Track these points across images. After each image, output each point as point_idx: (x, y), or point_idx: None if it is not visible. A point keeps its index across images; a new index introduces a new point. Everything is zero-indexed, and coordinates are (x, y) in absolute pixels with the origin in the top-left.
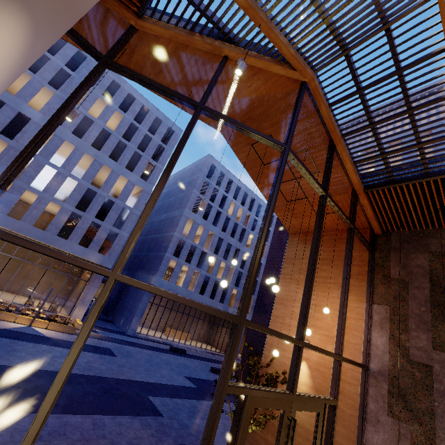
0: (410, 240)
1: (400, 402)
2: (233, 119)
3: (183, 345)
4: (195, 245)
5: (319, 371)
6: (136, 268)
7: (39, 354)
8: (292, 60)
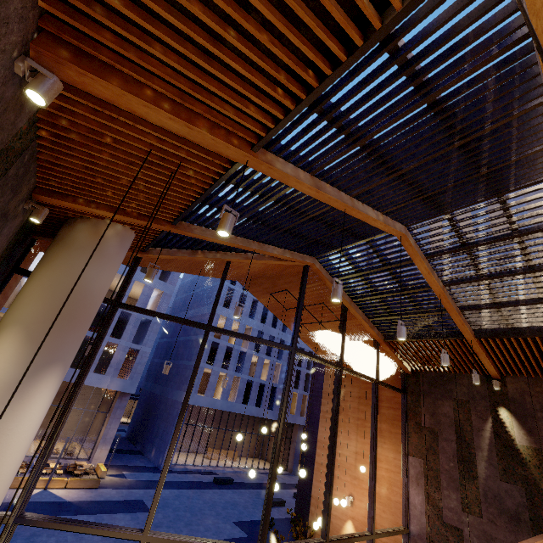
0: (436, 384)
1: None
2: (248, 275)
3: (229, 469)
4: (230, 345)
5: None
6: (164, 381)
7: (63, 532)
8: (290, 259)
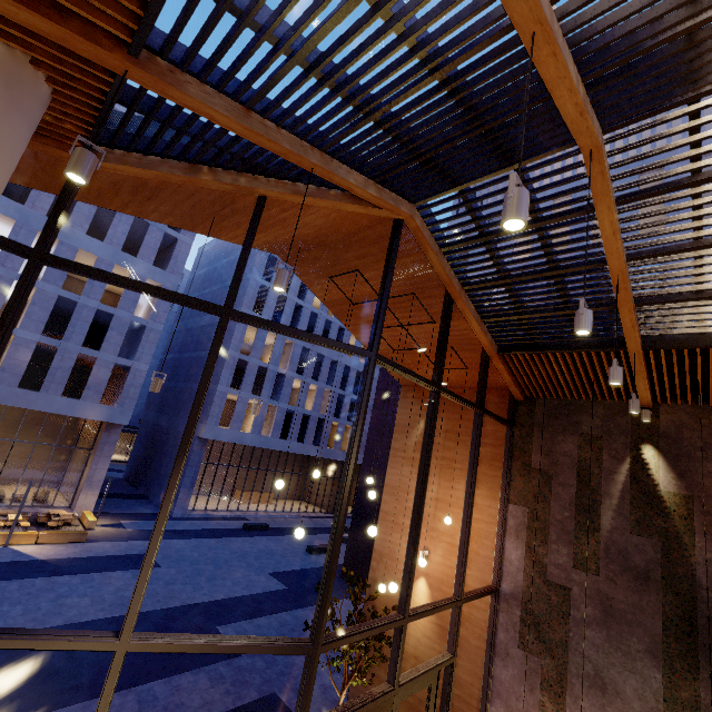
0: (559, 415)
1: (533, 632)
2: (295, 242)
3: (263, 514)
4: (264, 365)
5: (441, 591)
6: (172, 410)
7: (34, 599)
8: (375, 200)
